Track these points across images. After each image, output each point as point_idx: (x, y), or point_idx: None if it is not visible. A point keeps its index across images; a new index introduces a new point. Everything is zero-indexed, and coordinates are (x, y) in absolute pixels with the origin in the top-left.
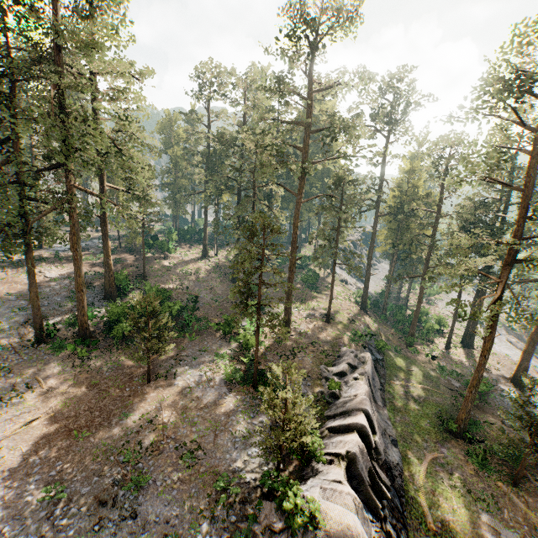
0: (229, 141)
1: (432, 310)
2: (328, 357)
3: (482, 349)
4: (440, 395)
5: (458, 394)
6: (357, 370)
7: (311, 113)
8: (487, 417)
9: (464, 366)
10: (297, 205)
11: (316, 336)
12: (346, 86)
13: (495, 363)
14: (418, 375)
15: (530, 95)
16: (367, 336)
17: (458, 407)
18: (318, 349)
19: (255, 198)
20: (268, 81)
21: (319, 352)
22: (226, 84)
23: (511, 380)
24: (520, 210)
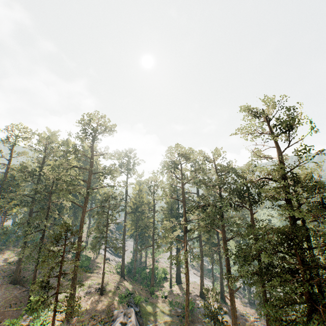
0: (30, 172)
1: (159, 265)
2: (105, 324)
3: (186, 280)
4: (174, 322)
5: (182, 317)
6: (127, 324)
7: (93, 165)
8: (197, 325)
9: (180, 296)
10: (83, 213)
11: (94, 309)
12: (111, 156)
13: (192, 288)
14: (160, 313)
15: (177, 169)
16: (128, 296)
17: (183, 325)
18: (97, 320)
19: (50, 210)
20: (62, 141)
21: (98, 322)
22: (30, 138)
23: (200, 295)
24: (184, 209)
